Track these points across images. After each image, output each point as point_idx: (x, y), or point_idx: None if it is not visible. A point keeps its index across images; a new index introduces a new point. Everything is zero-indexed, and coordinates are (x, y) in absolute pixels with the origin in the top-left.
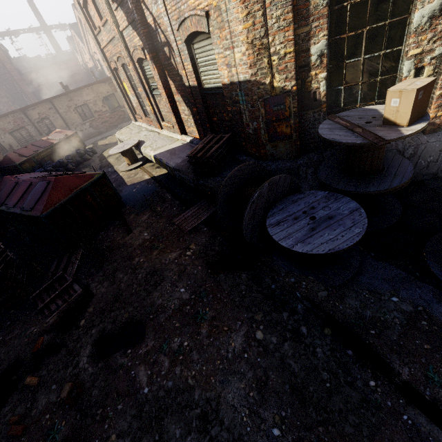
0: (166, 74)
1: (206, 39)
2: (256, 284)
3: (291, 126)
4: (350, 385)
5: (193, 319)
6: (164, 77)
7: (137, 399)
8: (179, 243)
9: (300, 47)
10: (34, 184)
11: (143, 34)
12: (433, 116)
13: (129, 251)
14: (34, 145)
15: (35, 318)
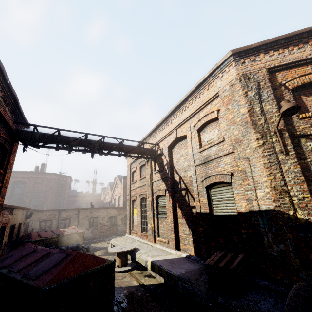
0: (177, 205)
1: (224, 186)
2: None
3: None
4: None
5: None
6: (174, 206)
7: None
8: None
9: None
10: (51, 253)
11: (170, 183)
12: None
13: None
14: (53, 231)
15: None
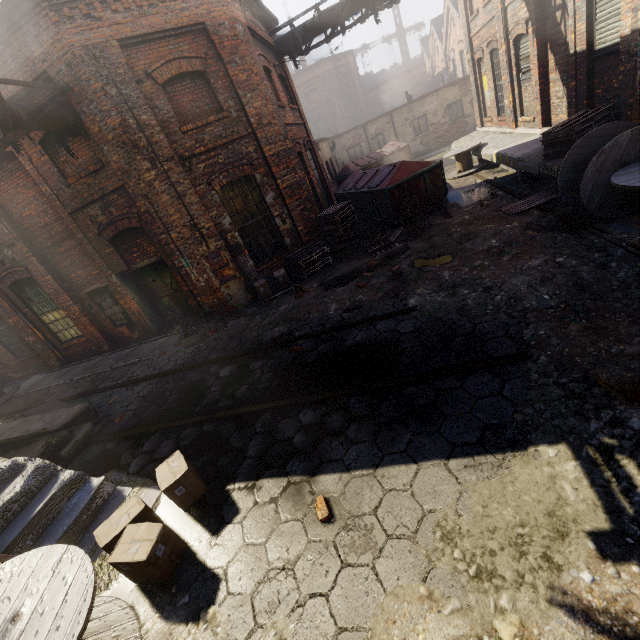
0: (548, 47)
1: None
2: (576, 238)
3: None
4: (639, 289)
5: (498, 254)
6: (542, 52)
7: (439, 281)
8: (500, 222)
9: None
10: (380, 170)
11: (534, 2)
12: None
13: (447, 226)
14: (369, 157)
15: (365, 258)
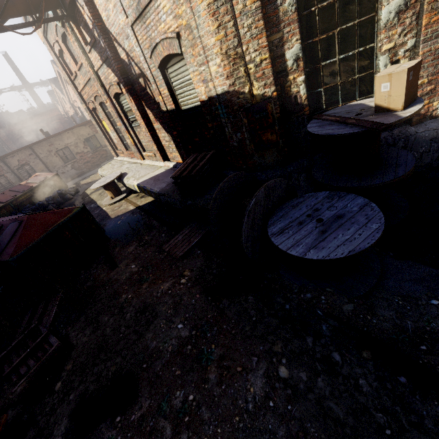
0: (143, 104)
1: (180, 61)
2: (267, 307)
3: (276, 132)
4: (417, 428)
5: (197, 362)
6: (141, 108)
7: None
8: (172, 271)
9: (275, 53)
10: (5, 226)
11: (118, 69)
12: None
13: (115, 288)
14: (12, 190)
15: None
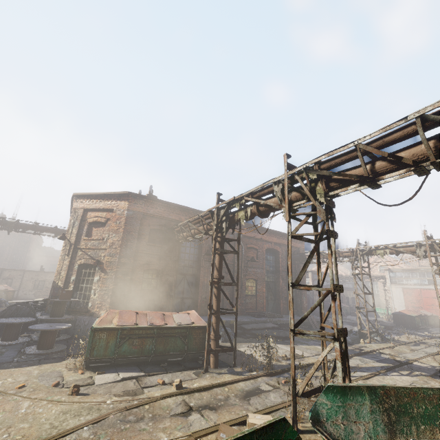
0: None
1: None
2: None
3: None
4: None
5: None
6: None
7: None
8: None
9: (69, 276)
10: None
11: None
12: (96, 310)
13: None
14: None
15: None
